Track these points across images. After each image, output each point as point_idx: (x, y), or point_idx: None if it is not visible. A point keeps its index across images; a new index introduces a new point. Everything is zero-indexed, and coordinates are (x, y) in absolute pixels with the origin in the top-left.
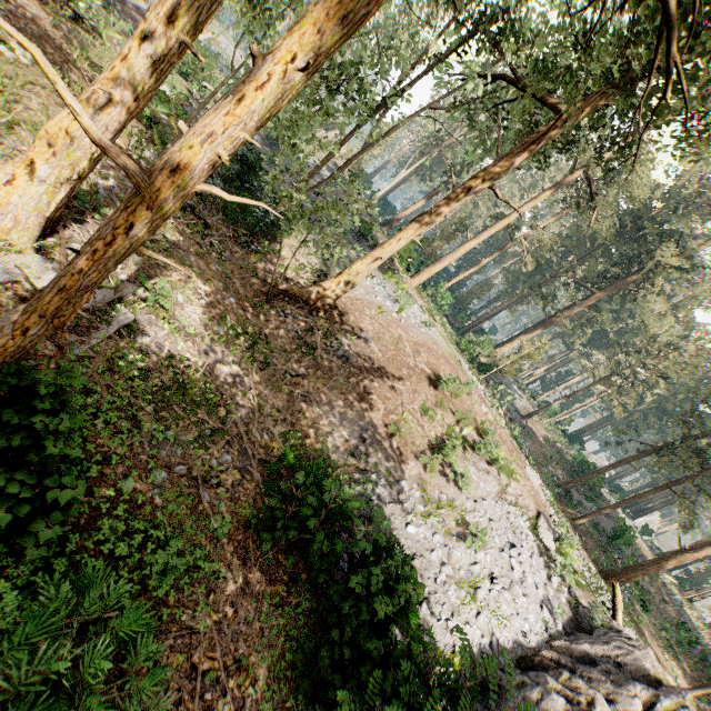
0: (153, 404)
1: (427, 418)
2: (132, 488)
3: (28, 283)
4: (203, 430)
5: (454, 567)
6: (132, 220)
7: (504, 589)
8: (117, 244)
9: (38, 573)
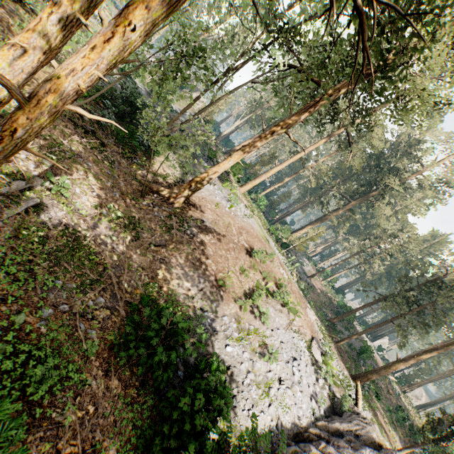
0: (48, 262)
1: (244, 275)
2: (24, 320)
3: None
4: (85, 280)
5: (256, 373)
6: (16, 127)
7: (288, 388)
8: (5, 144)
9: None
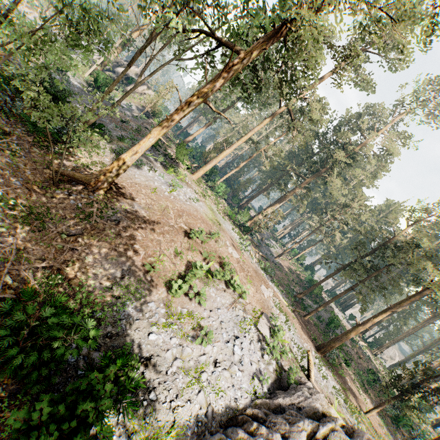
0: None
1: (179, 258)
2: None
3: None
4: None
5: (185, 359)
6: None
7: (225, 369)
8: None
9: None
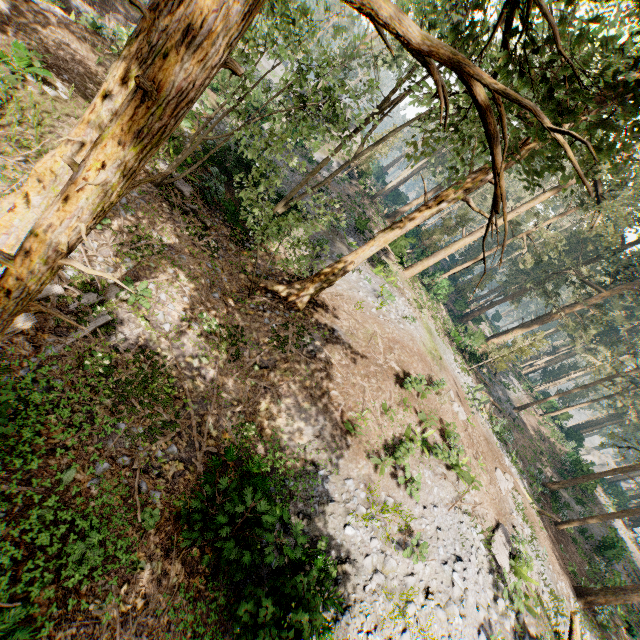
0: (113, 398)
1: (387, 417)
2: (73, 478)
3: None
4: (155, 422)
5: (388, 575)
6: (10, 286)
7: (439, 606)
8: (4, 303)
9: None
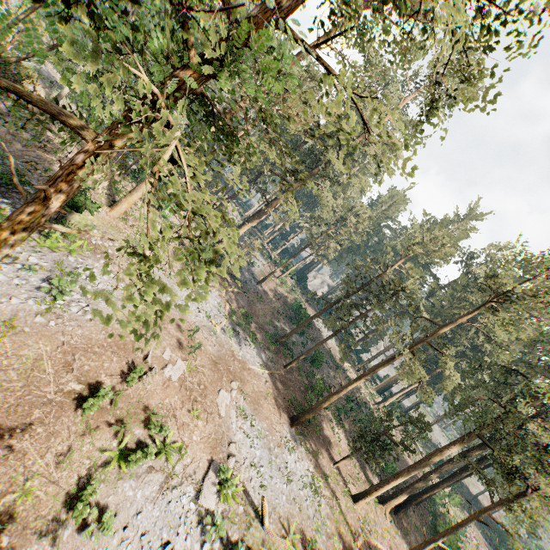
0: None
1: (66, 463)
2: None
3: None
4: None
5: None
6: None
7: None
8: None
9: None
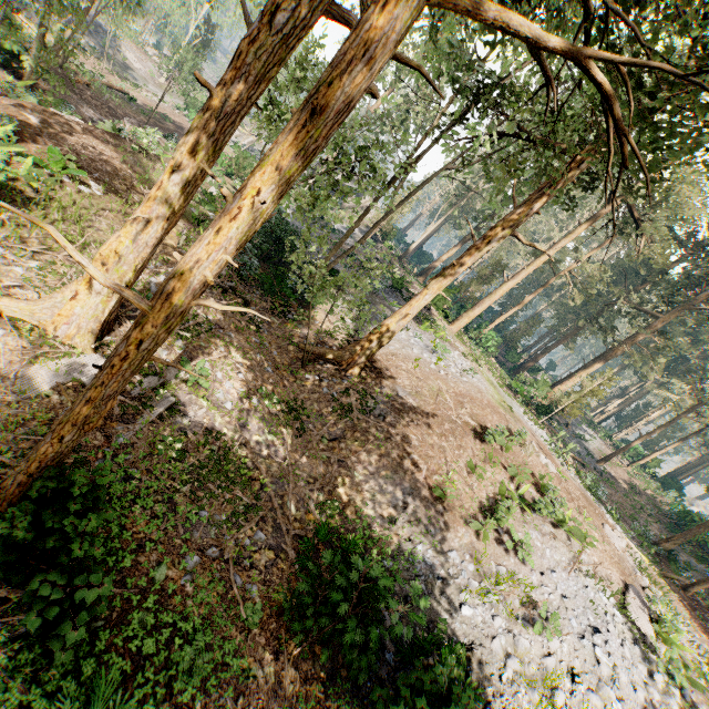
0: (190, 484)
1: (475, 476)
2: (165, 575)
3: (85, 381)
4: (237, 507)
5: (523, 659)
6: (140, 338)
7: (591, 689)
8: (130, 359)
9: (66, 676)
